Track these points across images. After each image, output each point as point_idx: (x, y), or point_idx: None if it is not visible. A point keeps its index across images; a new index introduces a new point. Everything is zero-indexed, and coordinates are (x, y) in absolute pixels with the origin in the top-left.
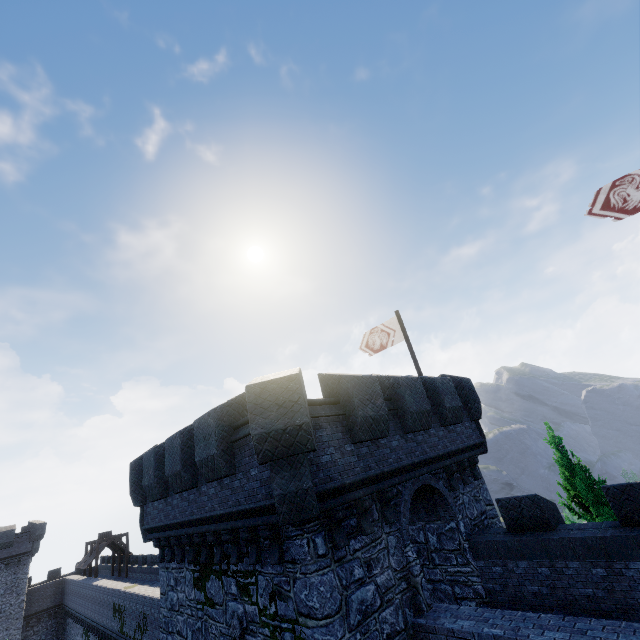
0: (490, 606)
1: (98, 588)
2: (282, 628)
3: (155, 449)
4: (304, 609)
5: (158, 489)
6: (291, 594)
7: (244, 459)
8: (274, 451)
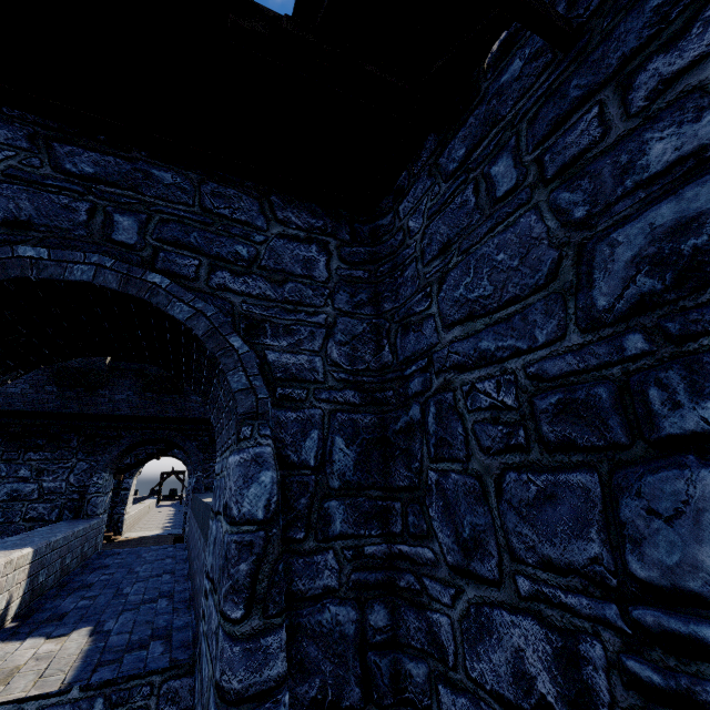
0: (184, 545)
1: None
2: None
3: None
4: None
5: None
6: None
7: None
8: None
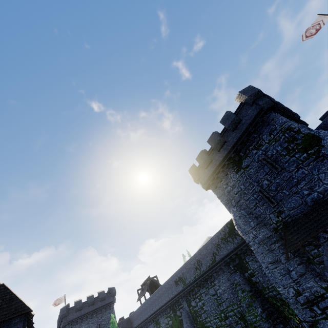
0: None
1: (159, 288)
2: (278, 136)
3: (201, 151)
4: (282, 123)
5: (209, 158)
6: (276, 126)
7: (243, 114)
8: (255, 98)
